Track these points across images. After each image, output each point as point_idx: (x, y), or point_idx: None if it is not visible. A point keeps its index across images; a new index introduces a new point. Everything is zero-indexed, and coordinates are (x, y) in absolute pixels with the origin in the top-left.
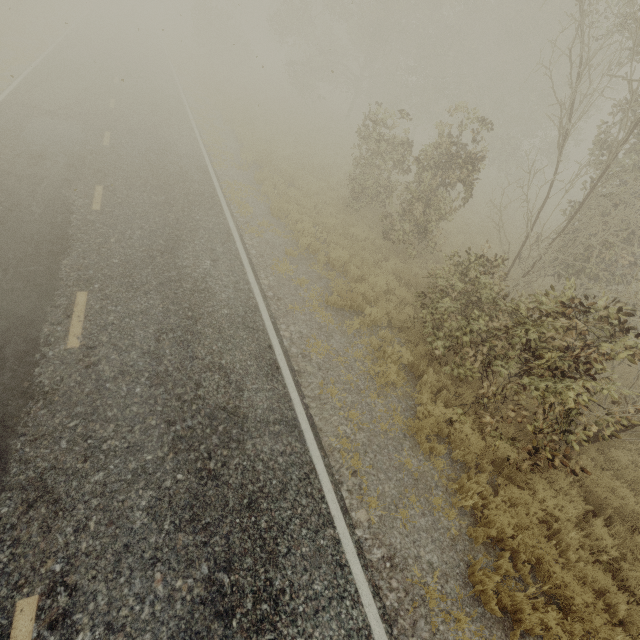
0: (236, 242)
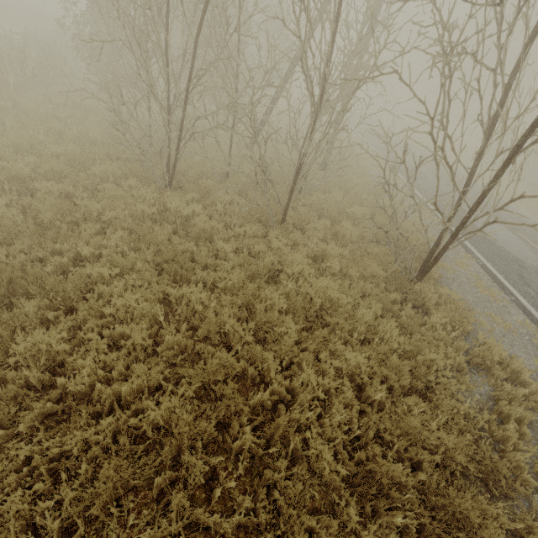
0: None
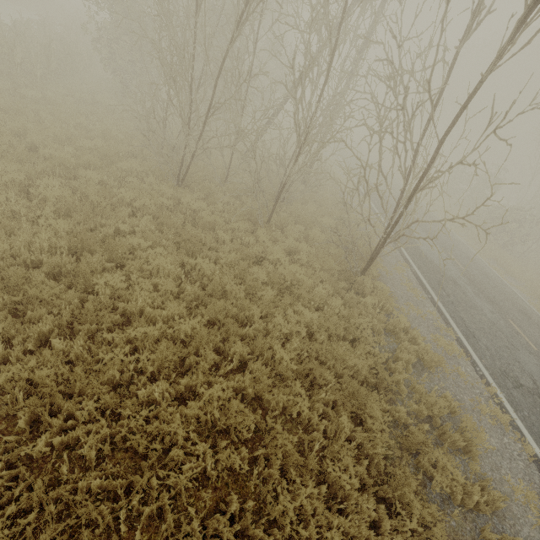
0: None
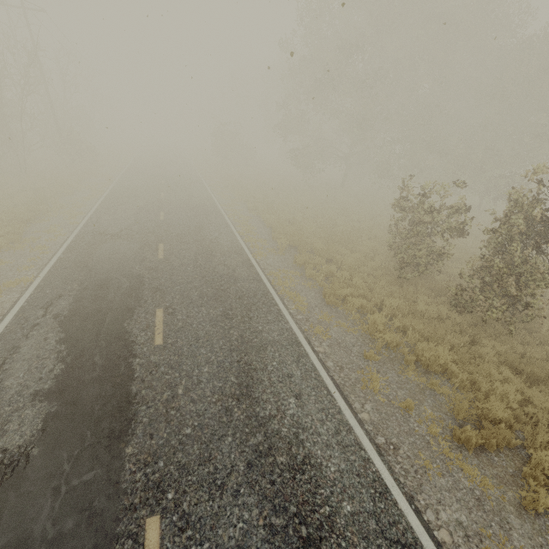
0: (309, 355)
